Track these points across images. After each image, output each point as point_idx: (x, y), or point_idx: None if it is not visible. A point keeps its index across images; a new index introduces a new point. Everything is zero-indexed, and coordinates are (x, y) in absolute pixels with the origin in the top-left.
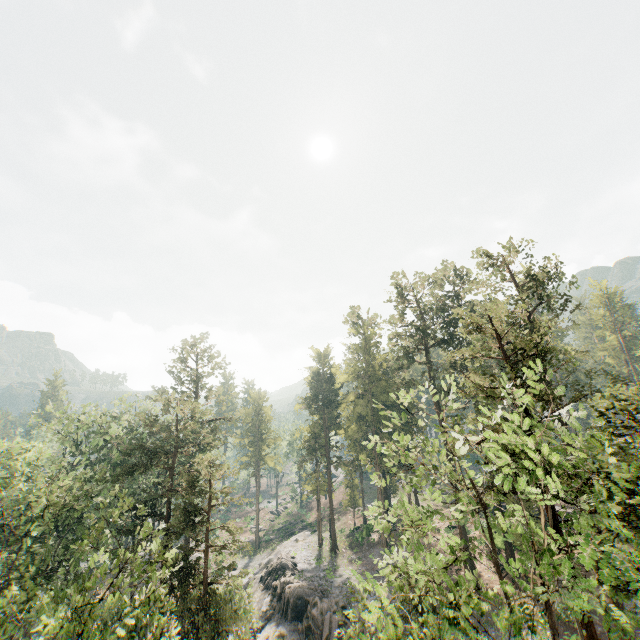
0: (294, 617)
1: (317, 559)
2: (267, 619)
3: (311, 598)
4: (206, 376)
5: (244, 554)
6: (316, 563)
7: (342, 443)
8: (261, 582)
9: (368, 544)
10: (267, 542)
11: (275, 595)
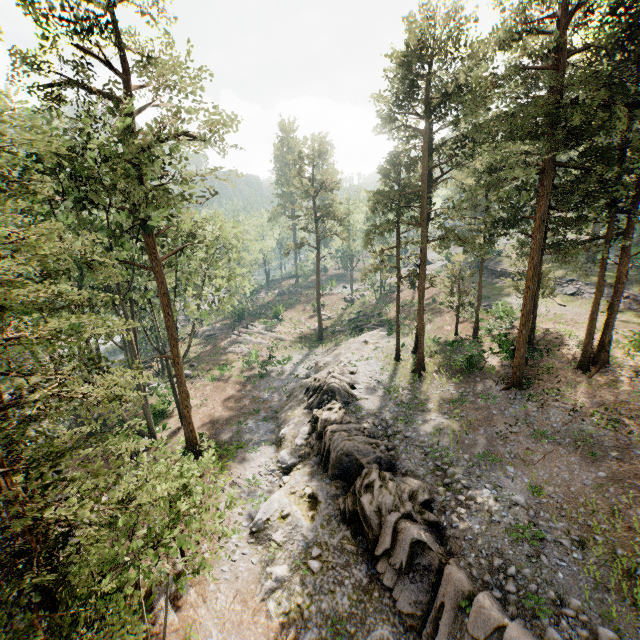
0: (337, 476)
1: (389, 381)
2: (301, 458)
3: (363, 472)
4: (152, 40)
5: (304, 345)
6: (386, 390)
7: (457, 202)
8: (306, 395)
9: (480, 373)
10: (333, 334)
11: (315, 429)
